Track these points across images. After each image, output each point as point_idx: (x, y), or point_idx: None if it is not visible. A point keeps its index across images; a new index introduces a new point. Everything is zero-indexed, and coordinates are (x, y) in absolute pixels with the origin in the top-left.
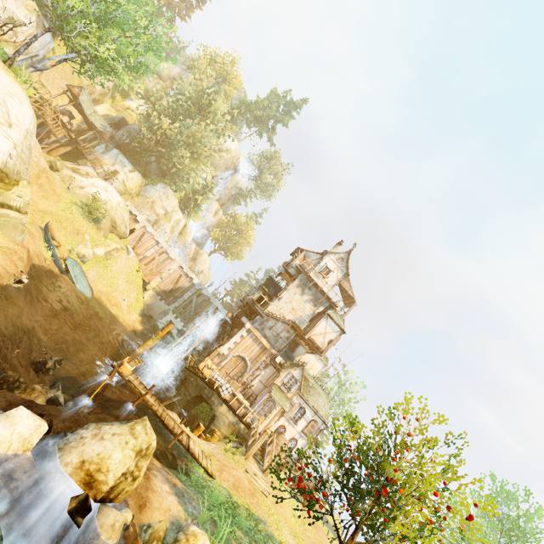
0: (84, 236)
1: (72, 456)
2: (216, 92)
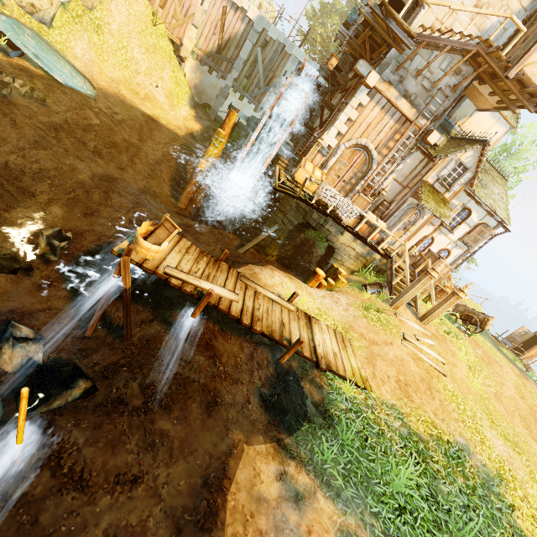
0: None
1: None
2: None
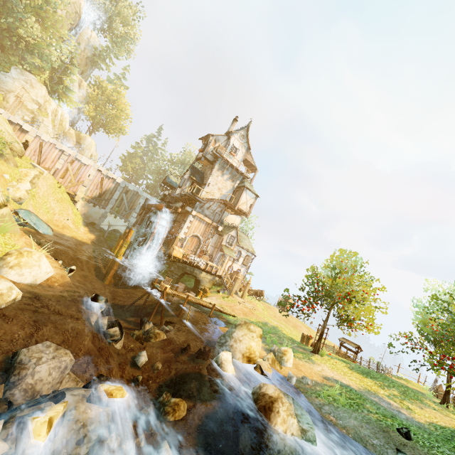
0: (3, 177)
1: (238, 355)
2: None
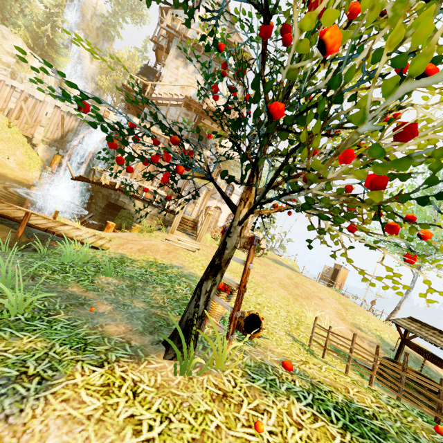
0: None
1: None
2: None
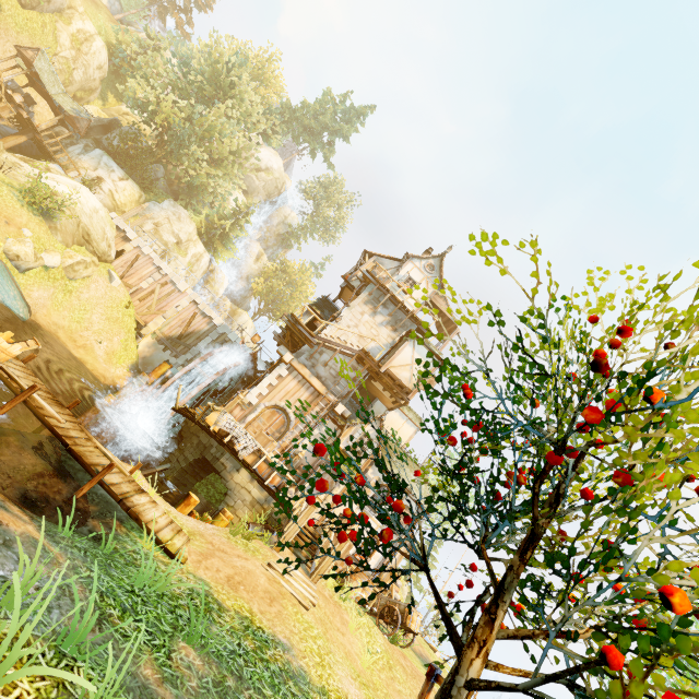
0: (21, 231)
1: None
2: (239, 65)
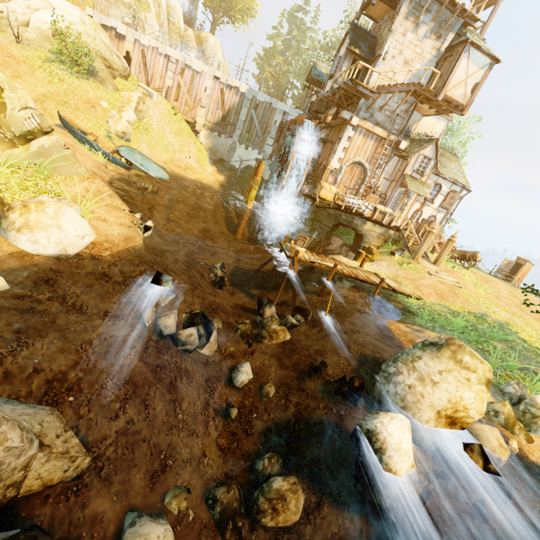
0: (101, 106)
1: (425, 413)
2: None
